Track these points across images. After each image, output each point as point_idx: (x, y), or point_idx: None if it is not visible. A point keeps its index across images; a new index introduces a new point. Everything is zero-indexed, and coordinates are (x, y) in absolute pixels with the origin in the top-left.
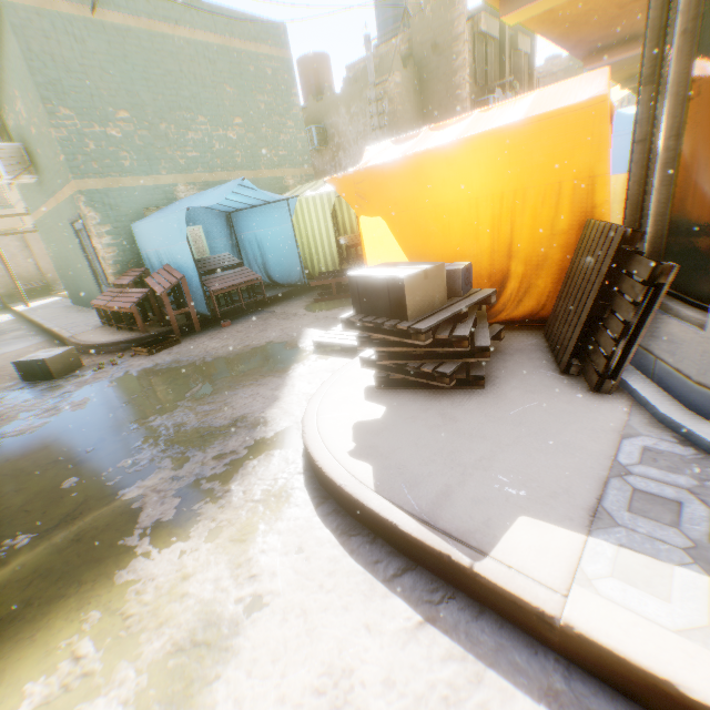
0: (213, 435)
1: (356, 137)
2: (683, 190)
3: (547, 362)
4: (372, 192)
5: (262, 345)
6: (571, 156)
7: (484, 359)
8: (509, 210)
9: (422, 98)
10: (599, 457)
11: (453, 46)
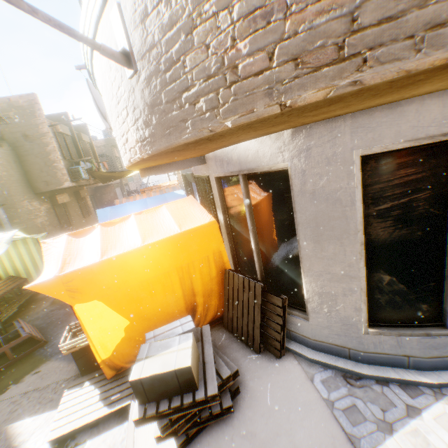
0: None
1: None
2: (269, 263)
3: (244, 348)
4: (84, 285)
5: None
6: (209, 245)
7: (237, 377)
8: (187, 273)
9: (23, 165)
10: (319, 401)
11: (42, 137)
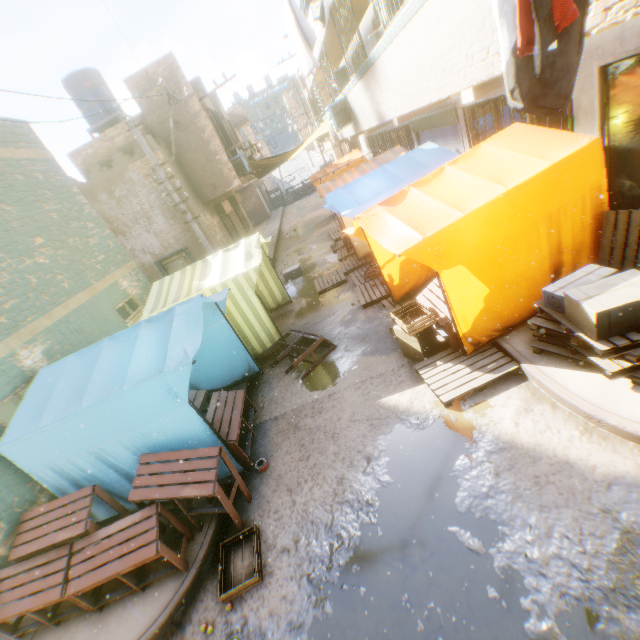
0: (635, 540)
1: (134, 217)
2: None
3: None
4: (450, 248)
5: (384, 446)
6: (586, 178)
7: None
8: (554, 222)
9: (182, 167)
10: None
11: (195, 121)
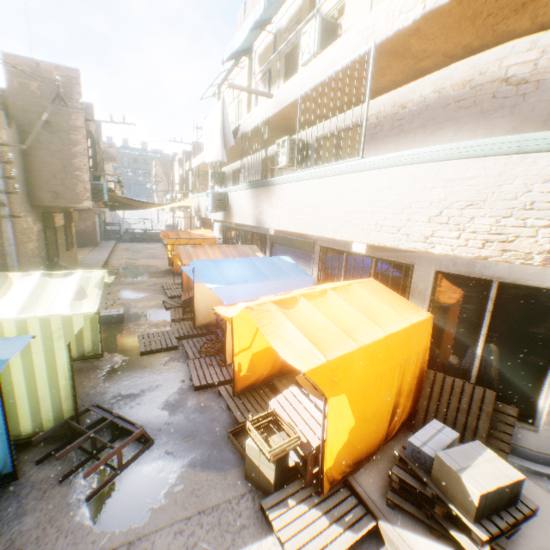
0: None
1: None
2: (490, 370)
3: None
4: (342, 375)
5: None
6: (423, 341)
7: None
8: (402, 369)
9: (26, 159)
10: None
11: (71, 131)
